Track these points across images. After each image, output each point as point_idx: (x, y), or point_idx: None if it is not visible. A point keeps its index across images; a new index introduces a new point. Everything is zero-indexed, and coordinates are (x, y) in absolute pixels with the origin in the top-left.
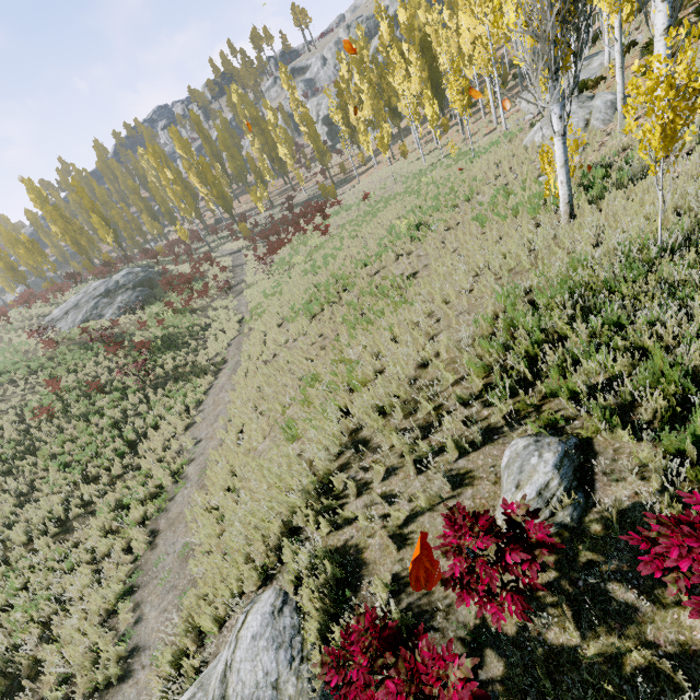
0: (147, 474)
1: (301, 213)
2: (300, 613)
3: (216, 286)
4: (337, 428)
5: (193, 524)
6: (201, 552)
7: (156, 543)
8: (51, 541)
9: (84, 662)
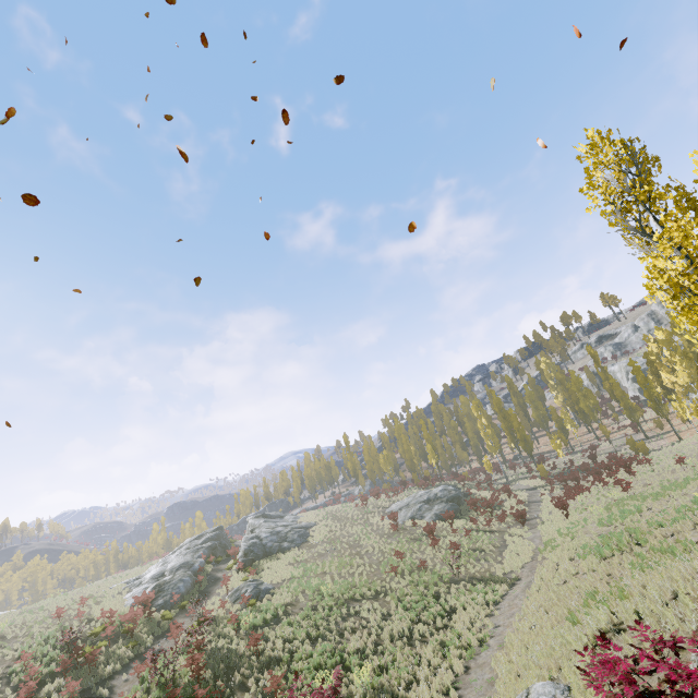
0: (458, 634)
1: (602, 465)
2: (569, 687)
3: (513, 514)
4: (604, 617)
5: (496, 666)
6: (502, 682)
7: (469, 672)
8: (403, 646)
9: None
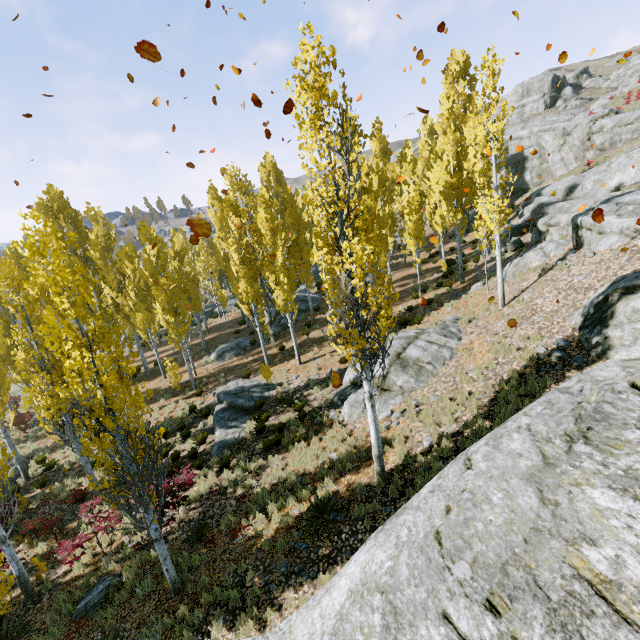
0: None
1: None
2: None
3: None
4: None
5: None
6: None
7: None
8: None
9: None
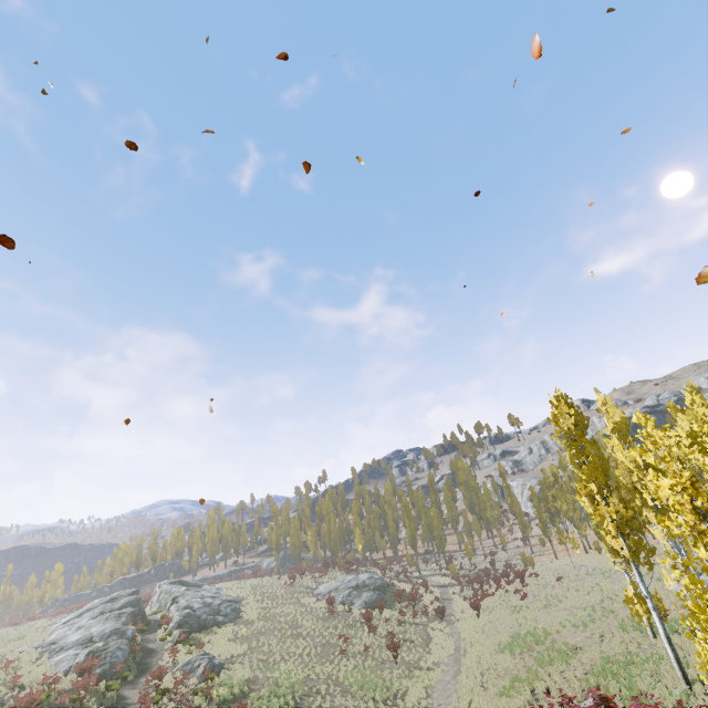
0: None
1: (503, 573)
2: None
3: (436, 610)
4: (528, 691)
5: None
6: None
7: None
8: None
9: None
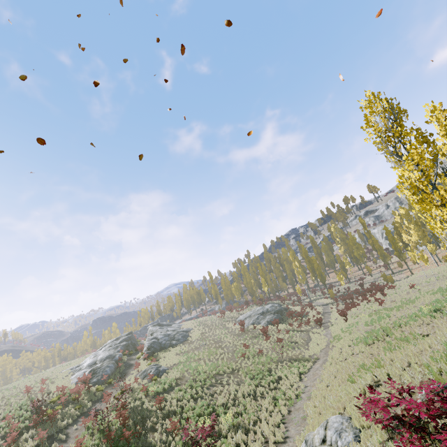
0: (283, 392)
1: (367, 290)
2: (350, 417)
3: (314, 320)
4: (370, 378)
5: (306, 409)
6: (311, 418)
7: (291, 413)
8: (251, 400)
9: (270, 433)
